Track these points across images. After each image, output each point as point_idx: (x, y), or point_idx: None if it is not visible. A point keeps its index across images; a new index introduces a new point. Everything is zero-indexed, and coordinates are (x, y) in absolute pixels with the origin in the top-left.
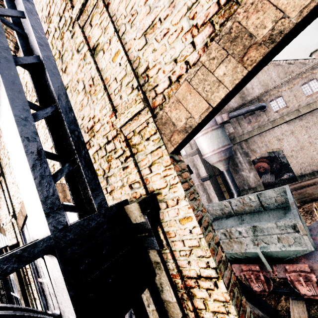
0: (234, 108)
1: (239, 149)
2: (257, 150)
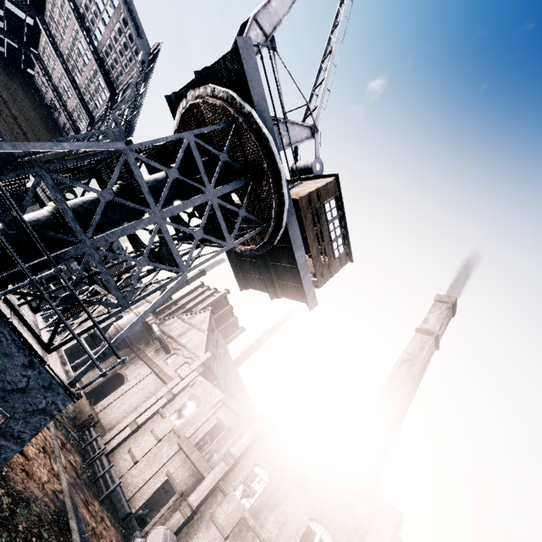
0: (170, 335)
1: (130, 358)
2: (127, 370)
